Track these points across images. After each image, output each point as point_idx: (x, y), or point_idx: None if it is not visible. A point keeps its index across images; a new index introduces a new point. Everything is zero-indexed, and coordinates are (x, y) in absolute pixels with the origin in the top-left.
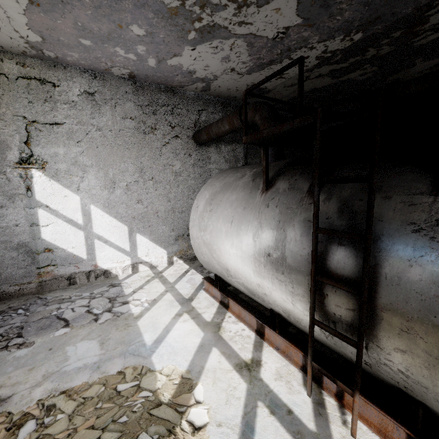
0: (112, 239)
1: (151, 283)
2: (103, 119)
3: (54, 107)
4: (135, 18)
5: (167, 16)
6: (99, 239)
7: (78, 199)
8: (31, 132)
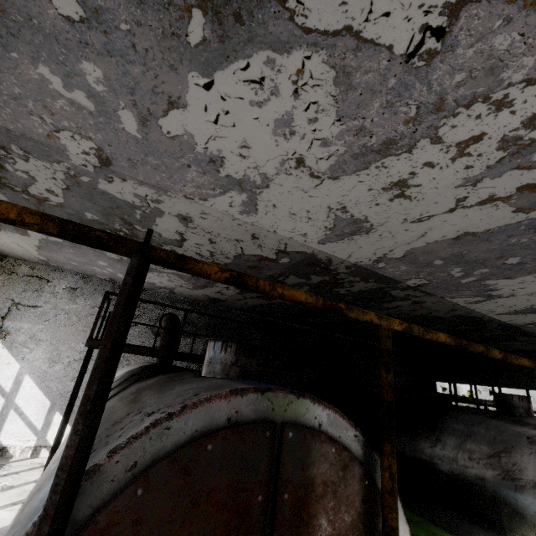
0: (29, 412)
1: (32, 470)
2: (75, 306)
3: (40, 295)
4: (99, 259)
5: (117, 261)
6: (16, 409)
7: (18, 368)
8: (12, 310)
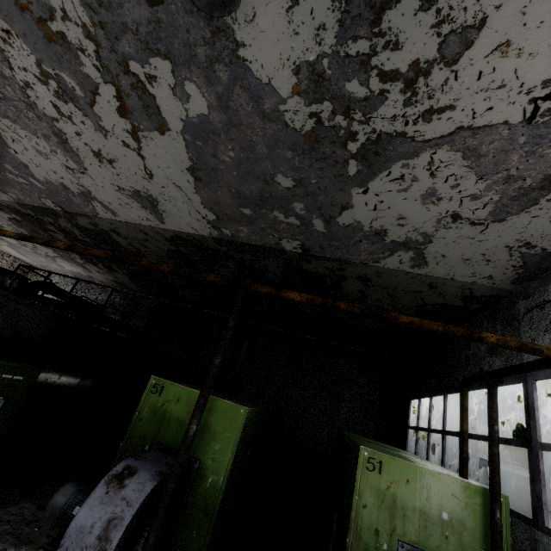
0: None
1: None
2: None
3: None
4: (36, 256)
5: (37, 254)
6: None
7: None
8: None
